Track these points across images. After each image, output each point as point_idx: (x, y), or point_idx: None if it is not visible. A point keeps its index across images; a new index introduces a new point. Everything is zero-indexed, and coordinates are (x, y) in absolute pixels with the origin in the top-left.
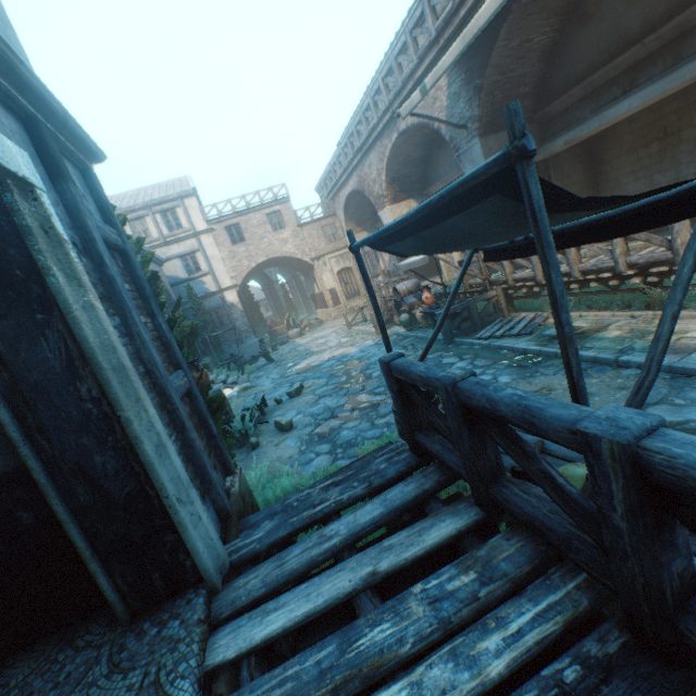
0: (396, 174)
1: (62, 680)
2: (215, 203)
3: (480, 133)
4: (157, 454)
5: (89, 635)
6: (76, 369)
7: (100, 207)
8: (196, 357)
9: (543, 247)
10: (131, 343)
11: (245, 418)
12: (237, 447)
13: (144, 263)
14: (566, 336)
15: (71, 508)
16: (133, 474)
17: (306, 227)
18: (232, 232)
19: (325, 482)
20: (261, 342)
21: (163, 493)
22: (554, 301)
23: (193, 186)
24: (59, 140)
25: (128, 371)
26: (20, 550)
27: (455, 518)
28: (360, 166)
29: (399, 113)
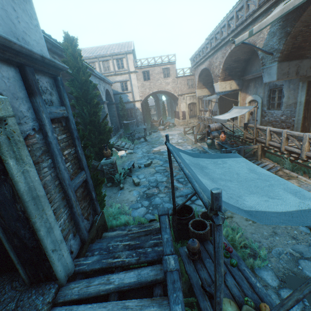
0: (228, 66)
1: (2, 301)
2: (140, 59)
3: (279, 59)
4: (47, 232)
5: (18, 282)
6: (16, 198)
7: (60, 95)
8: (117, 129)
9: (215, 262)
10: (54, 170)
11: (121, 174)
12: (115, 185)
13: (94, 96)
14: (217, 301)
15: (12, 245)
16: (35, 239)
17: (179, 78)
18: (145, 74)
19: (126, 242)
20: (145, 129)
21: (45, 250)
22: (215, 284)
23: (132, 48)
24: (40, 69)
25: (40, 197)
26: (0, 244)
27: (158, 308)
28: (212, 57)
29: (234, 41)
